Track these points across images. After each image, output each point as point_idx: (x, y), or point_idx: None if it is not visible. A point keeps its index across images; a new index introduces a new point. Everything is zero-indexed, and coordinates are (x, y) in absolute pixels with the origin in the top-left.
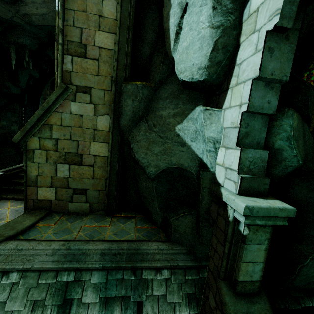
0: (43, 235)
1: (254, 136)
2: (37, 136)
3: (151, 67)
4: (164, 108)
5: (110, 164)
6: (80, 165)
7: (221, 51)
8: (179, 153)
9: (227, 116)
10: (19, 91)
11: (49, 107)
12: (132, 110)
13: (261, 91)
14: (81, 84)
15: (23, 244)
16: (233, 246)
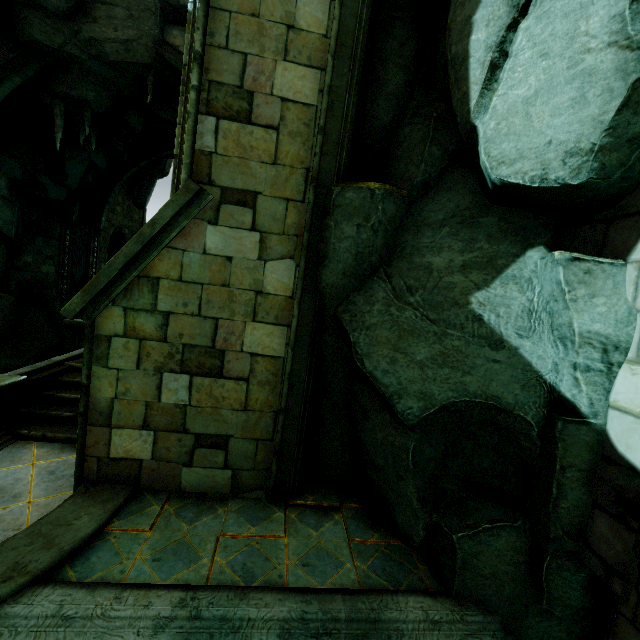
0: (127, 565)
1: None
2: (119, 305)
3: (395, 150)
4: (435, 247)
5: (289, 376)
6: (216, 376)
7: None
8: (487, 367)
9: None
10: (65, 195)
11: (156, 235)
12: (353, 250)
13: None
14: (233, 183)
15: (77, 600)
16: None
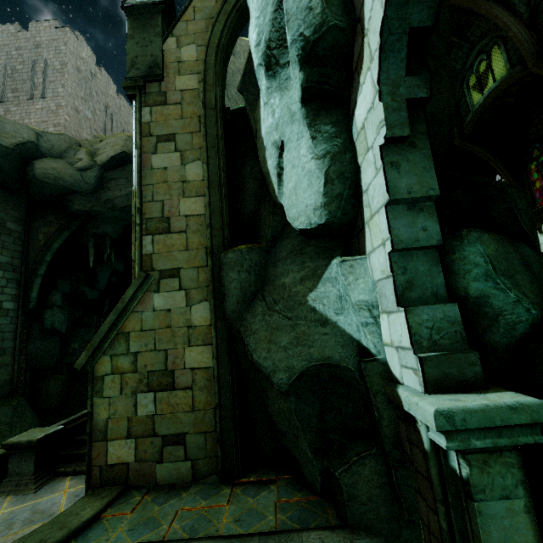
0: (111, 535)
1: (424, 284)
2: (108, 354)
3: (259, 222)
4: (285, 272)
5: (217, 379)
6: (171, 389)
7: (336, 181)
8: (321, 339)
9: (374, 263)
10: (98, 295)
11: (125, 307)
12: (239, 286)
13: (405, 218)
14: (165, 266)
15: None
16: (453, 509)
